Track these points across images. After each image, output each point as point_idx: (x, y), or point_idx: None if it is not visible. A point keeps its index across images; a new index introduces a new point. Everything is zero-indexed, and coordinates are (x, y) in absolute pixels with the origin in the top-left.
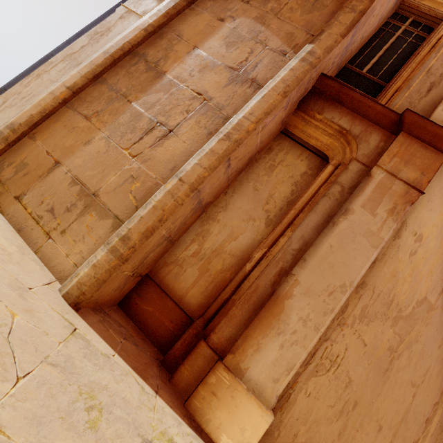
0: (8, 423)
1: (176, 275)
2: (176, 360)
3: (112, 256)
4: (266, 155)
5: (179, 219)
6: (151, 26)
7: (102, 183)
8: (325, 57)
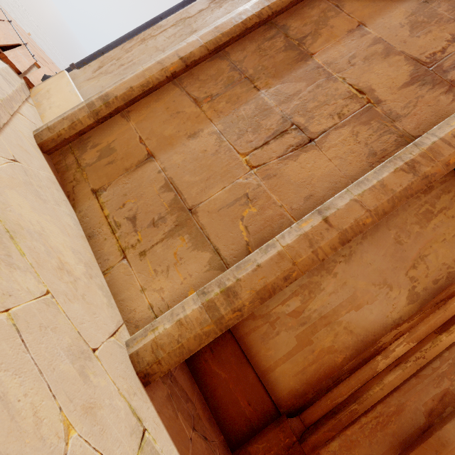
0: None
1: (263, 336)
2: None
3: (207, 315)
4: (420, 194)
5: None
6: None
7: (204, 197)
8: None
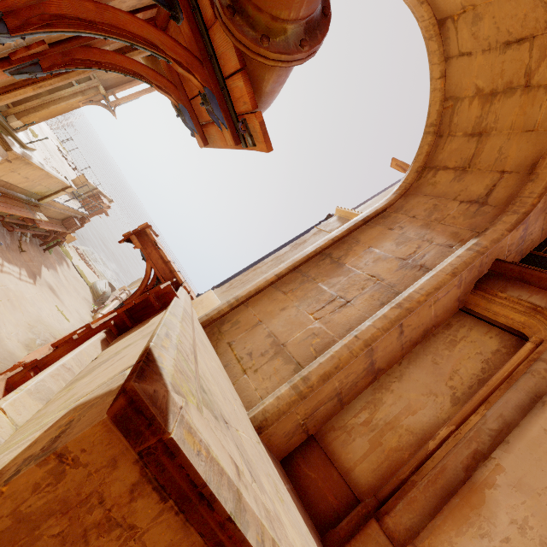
0: (245, 444)
1: (343, 443)
2: (340, 543)
3: (293, 391)
4: (444, 330)
5: (351, 376)
6: (336, 237)
7: (290, 337)
8: (493, 246)
